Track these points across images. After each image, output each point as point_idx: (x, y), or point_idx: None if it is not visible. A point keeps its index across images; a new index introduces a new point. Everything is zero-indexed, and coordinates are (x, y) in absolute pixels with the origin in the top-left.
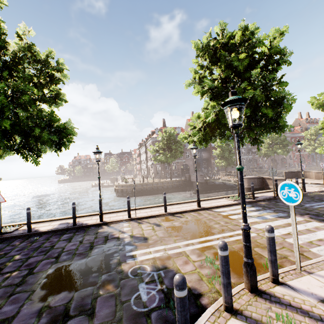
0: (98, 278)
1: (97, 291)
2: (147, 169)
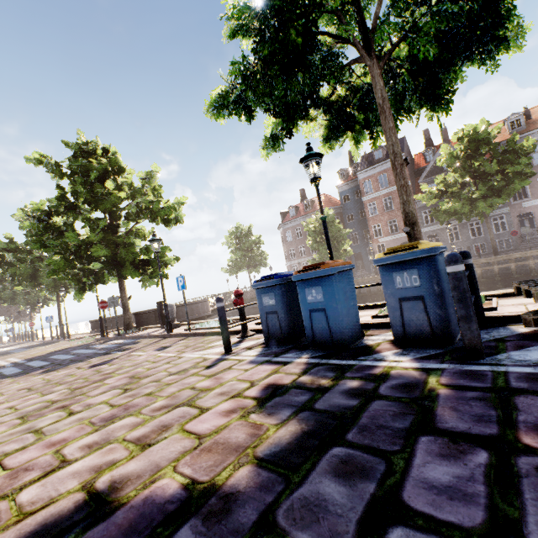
0: None
1: None
2: None
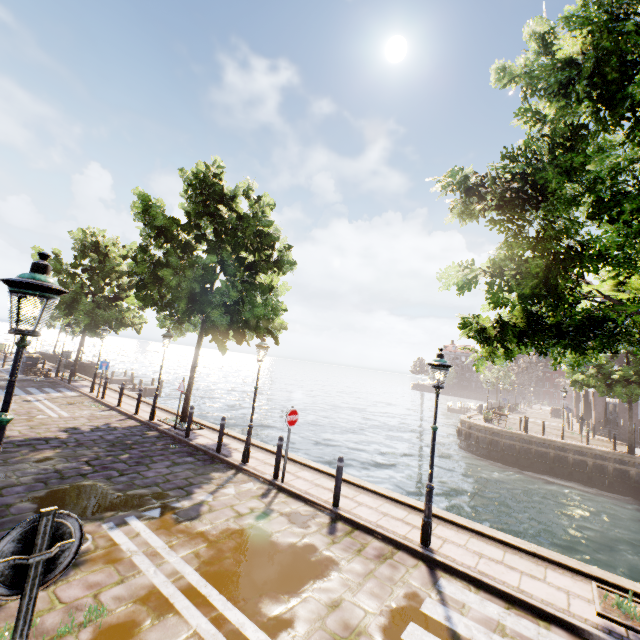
0: None
1: None
2: (585, 404)
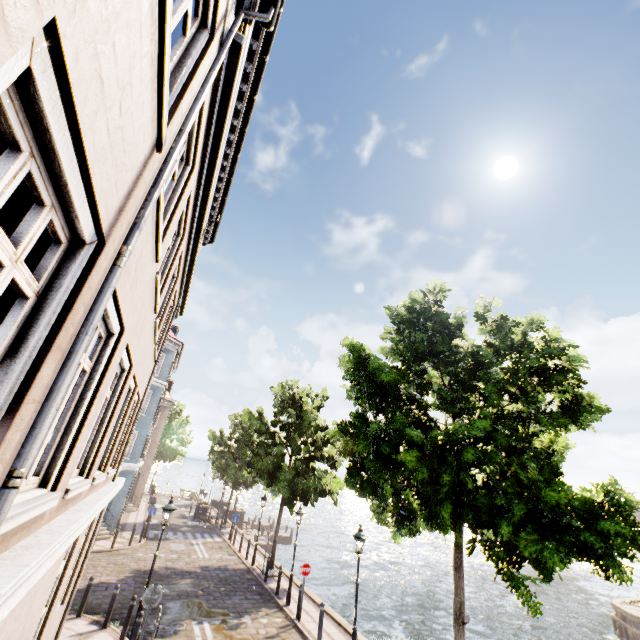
0: (180, 613)
1: (166, 614)
2: None
